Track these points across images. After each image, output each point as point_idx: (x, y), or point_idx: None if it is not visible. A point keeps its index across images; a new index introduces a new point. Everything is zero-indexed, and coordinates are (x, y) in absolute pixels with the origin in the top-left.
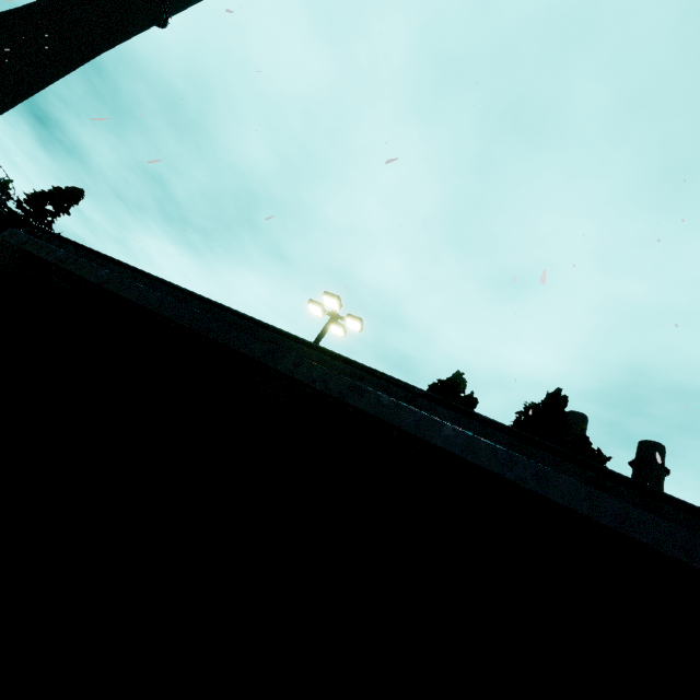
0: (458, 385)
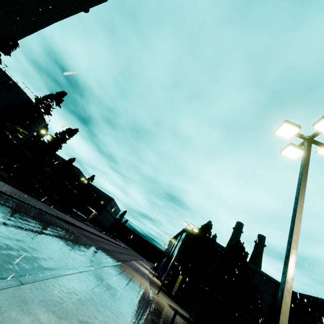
0: (210, 226)
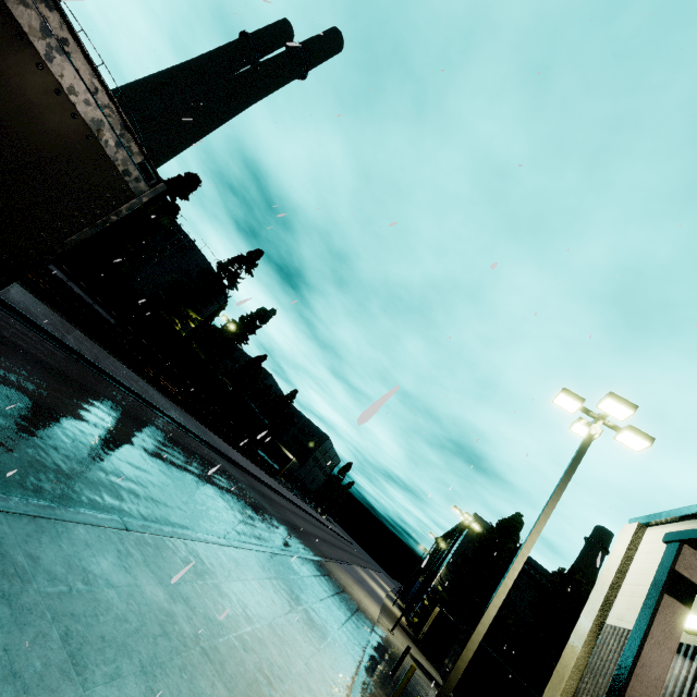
0: (518, 525)
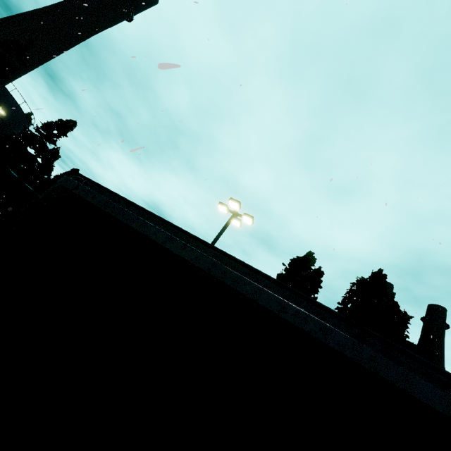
0: (310, 261)
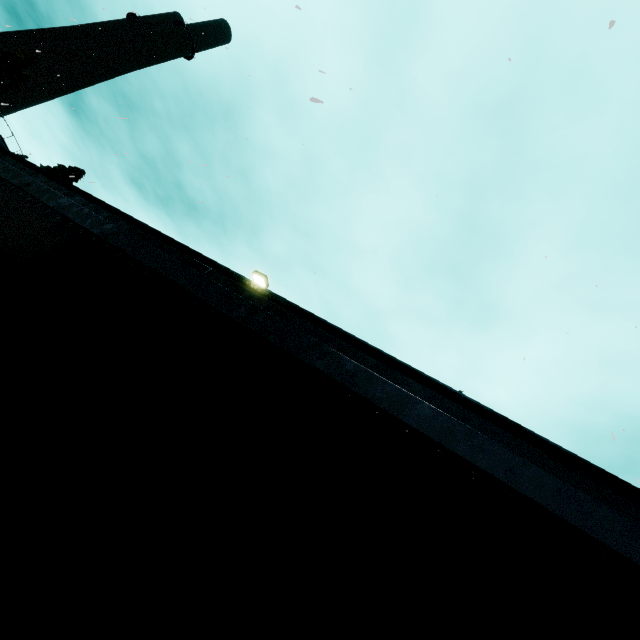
0: None
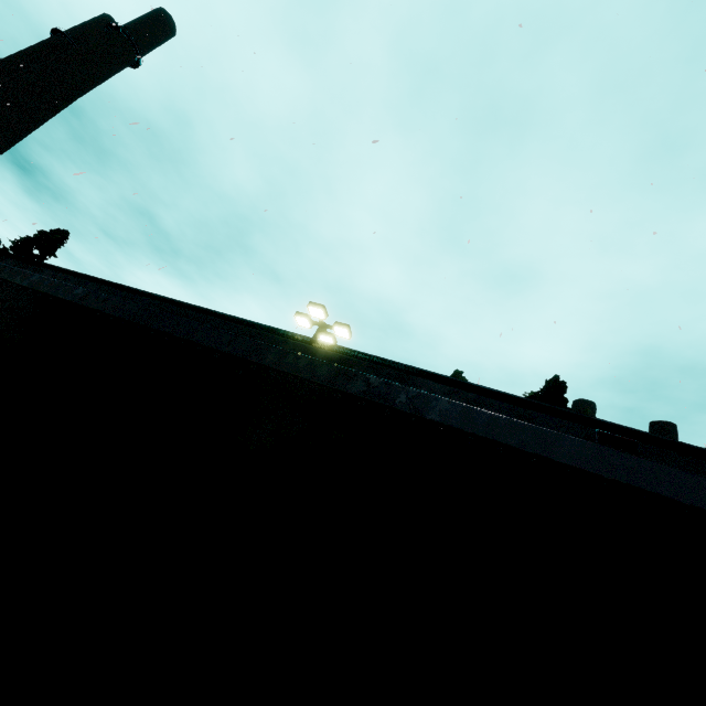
0: None
